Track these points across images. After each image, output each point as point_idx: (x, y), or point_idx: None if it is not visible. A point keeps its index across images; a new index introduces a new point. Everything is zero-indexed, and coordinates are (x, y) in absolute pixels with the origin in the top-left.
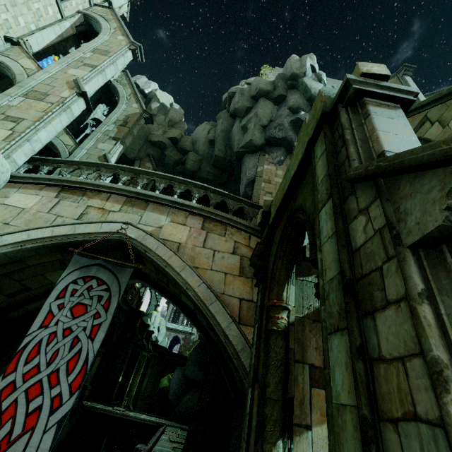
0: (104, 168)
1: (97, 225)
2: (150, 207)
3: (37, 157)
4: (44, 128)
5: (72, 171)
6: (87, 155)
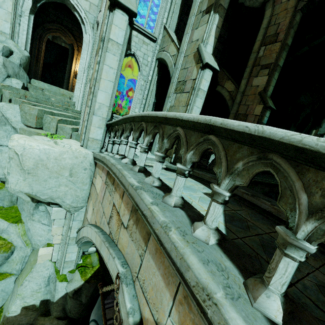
0: (135, 122)
1: (108, 251)
2: (152, 242)
3: (107, 123)
4: (98, 89)
5: (120, 134)
6: (185, 60)
